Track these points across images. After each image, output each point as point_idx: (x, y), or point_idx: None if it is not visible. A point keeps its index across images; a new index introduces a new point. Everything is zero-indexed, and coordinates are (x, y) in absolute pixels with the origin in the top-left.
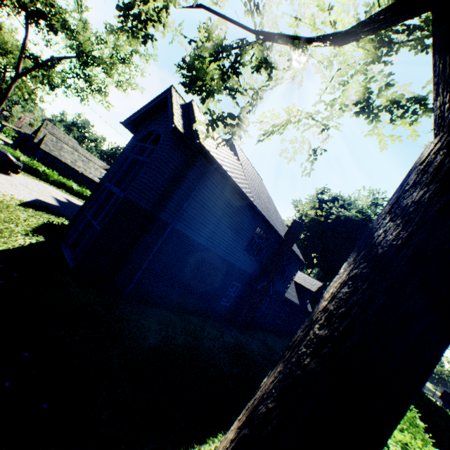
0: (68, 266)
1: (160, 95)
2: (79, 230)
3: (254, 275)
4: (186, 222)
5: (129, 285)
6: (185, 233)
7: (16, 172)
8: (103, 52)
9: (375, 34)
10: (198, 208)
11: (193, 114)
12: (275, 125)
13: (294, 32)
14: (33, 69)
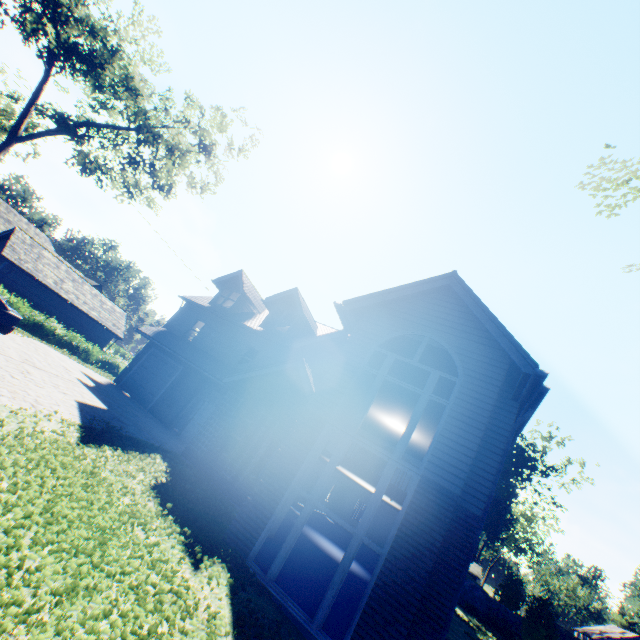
0: None
1: (430, 281)
2: (295, 535)
3: None
4: None
5: None
6: None
7: (7, 330)
8: (176, 132)
9: None
10: None
11: None
12: None
13: None
14: (49, 133)
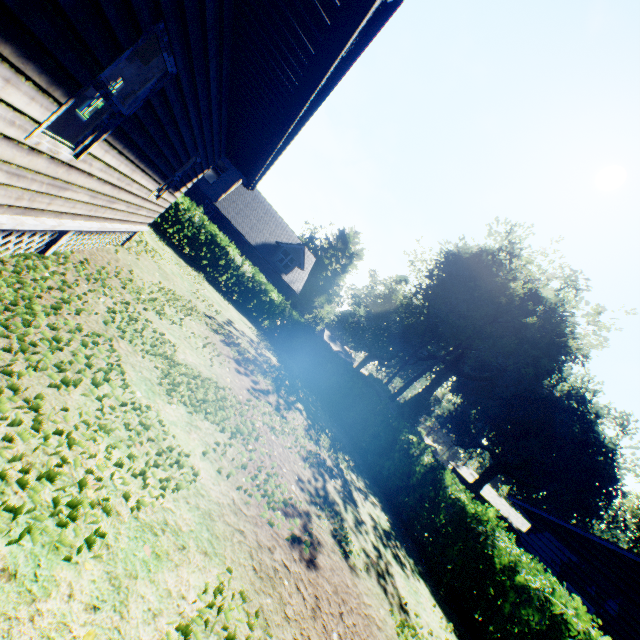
0: None
1: None
2: None
3: None
4: None
5: None
6: None
7: None
8: None
9: None
10: None
11: None
12: None
13: None
14: None
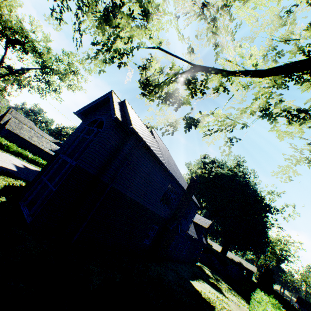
0: (25, 221)
1: (104, 96)
2: (36, 191)
3: (167, 219)
4: (121, 182)
5: (76, 234)
6: (120, 191)
7: None
8: (59, 66)
9: (293, 74)
10: (130, 172)
11: (126, 109)
12: (207, 122)
13: (223, 67)
14: (7, 74)
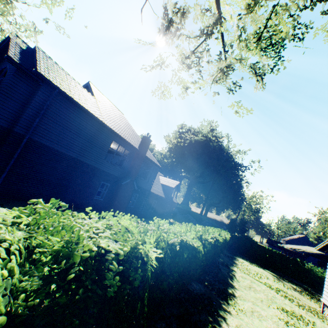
0: None
1: (5, 40)
2: None
3: (120, 177)
4: (43, 135)
5: None
6: (44, 144)
7: None
8: None
9: None
10: (52, 124)
11: (35, 54)
12: None
13: None
14: None
